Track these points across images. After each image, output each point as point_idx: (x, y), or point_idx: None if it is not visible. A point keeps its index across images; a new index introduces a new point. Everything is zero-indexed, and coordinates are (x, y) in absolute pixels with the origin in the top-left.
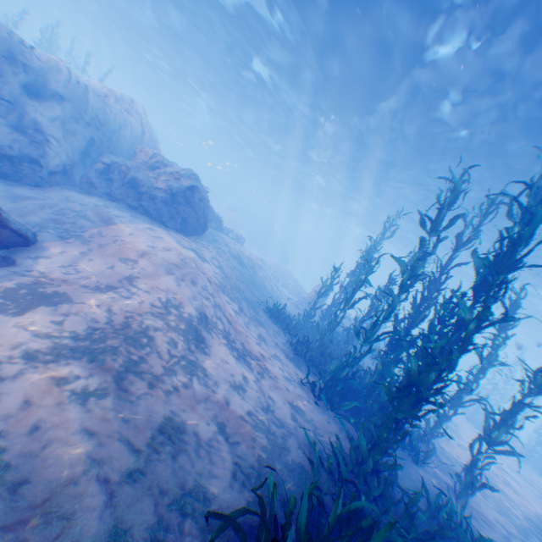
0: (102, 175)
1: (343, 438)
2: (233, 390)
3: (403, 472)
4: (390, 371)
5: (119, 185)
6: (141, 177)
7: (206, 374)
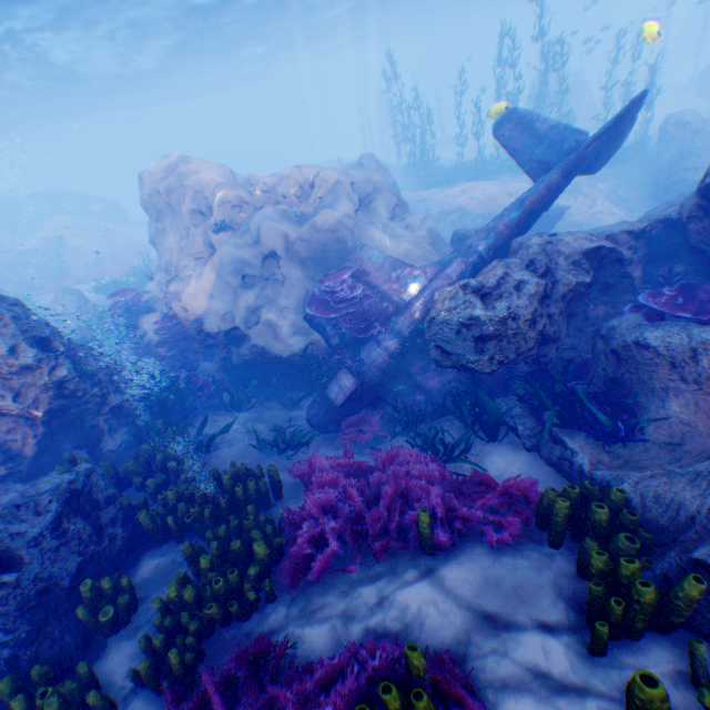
0: None
1: None
2: None
3: None
4: None
5: None
6: None
7: None
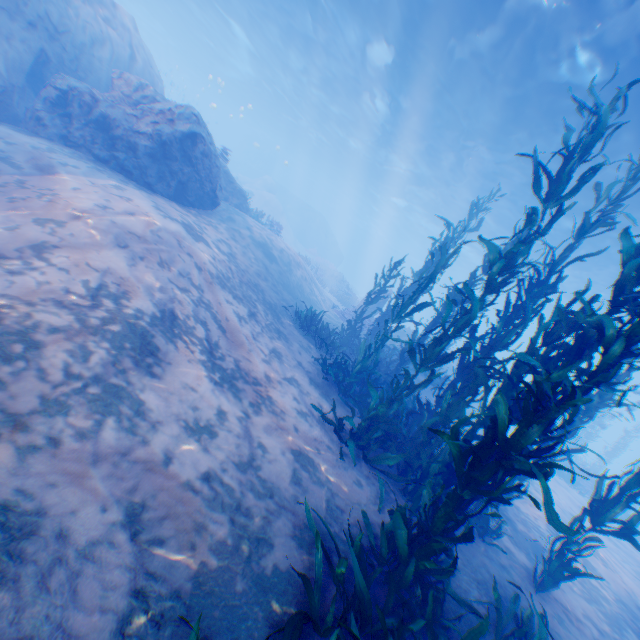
0: (54, 107)
1: (377, 509)
2: (191, 440)
3: (463, 558)
4: (459, 413)
5: (81, 123)
6: (114, 113)
7: (139, 413)
